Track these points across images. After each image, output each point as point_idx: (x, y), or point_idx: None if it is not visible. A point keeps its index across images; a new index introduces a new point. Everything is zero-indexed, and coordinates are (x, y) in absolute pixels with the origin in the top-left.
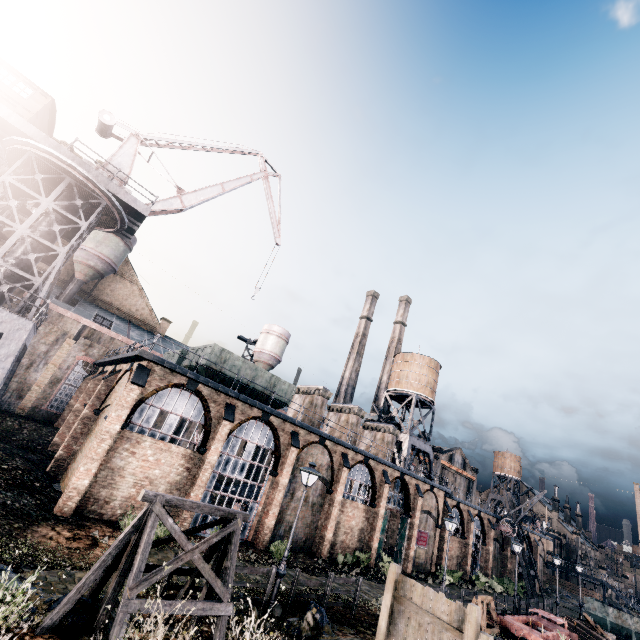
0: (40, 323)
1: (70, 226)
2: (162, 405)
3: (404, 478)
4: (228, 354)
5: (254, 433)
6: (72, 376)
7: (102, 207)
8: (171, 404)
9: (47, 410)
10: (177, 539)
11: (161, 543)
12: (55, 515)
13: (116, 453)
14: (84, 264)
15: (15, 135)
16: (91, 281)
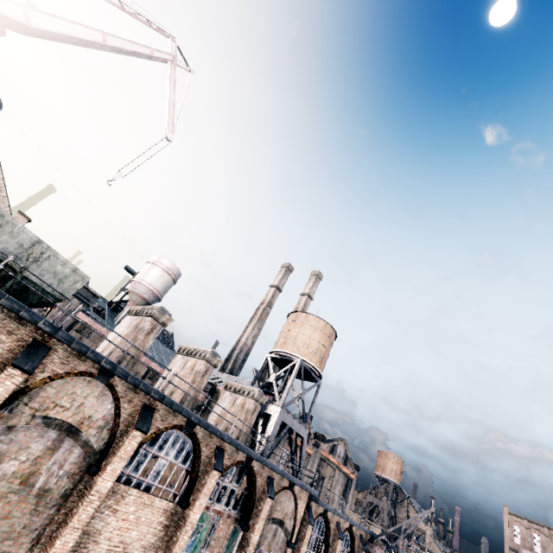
0: None
1: None
2: None
3: (251, 465)
4: None
5: None
6: None
7: None
8: None
9: None
10: None
11: None
12: None
13: None
14: None
15: None
16: None
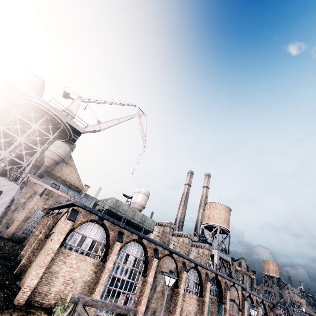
0: (23, 187)
1: (45, 137)
2: (83, 232)
3: (218, 278)
4: (120, 203)
5: (133, 249)
6: (36, 215)
7: (61, 129)
8: (88, 232)
9: (20, 235)
10: None
11: None
12: (14, 304)
13: (55, 262)
14: (49, 157)
15: (24, 97)
16: (52, 166)
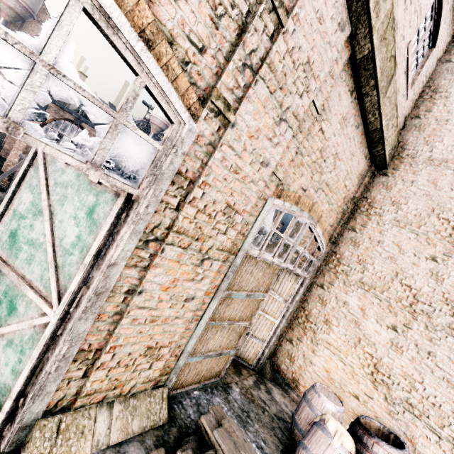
0: None
1: None
2: (59, 130)
3: None
4: None
5: None
6: None
7: None
8: (65, 131)
9: None
10: None
11: None
12: (2, 171)
13: None
14: (5, 4)
15: None
16: (16, 22)
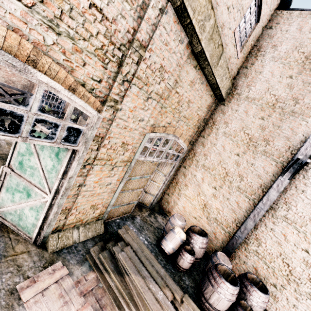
0: None
1: None
2: None
3: None
4: None
5: None
6: None
7: None
8: None
9: None
10: (3, 93)
11: (2, 95)
12: None
13: None
14: None
15: None
16: None
